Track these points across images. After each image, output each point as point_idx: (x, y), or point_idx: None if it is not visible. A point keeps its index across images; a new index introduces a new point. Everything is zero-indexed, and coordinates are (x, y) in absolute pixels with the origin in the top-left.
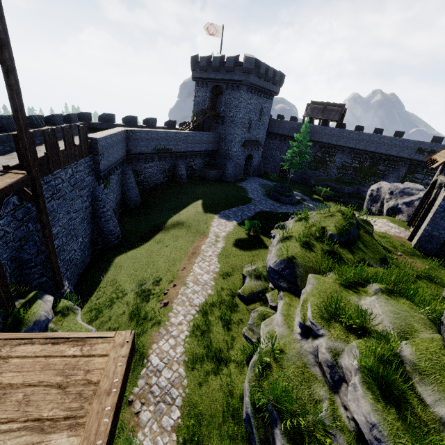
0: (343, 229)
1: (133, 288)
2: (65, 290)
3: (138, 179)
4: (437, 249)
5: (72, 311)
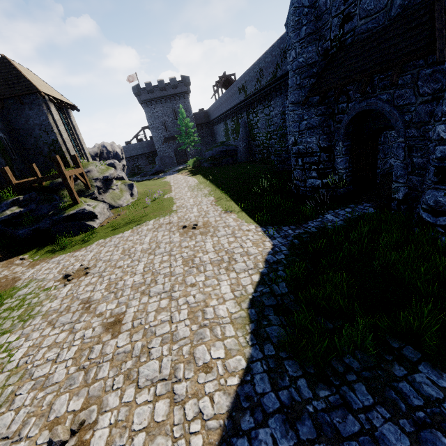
0: None
1: None
2: None
3: None
4: None
5: None
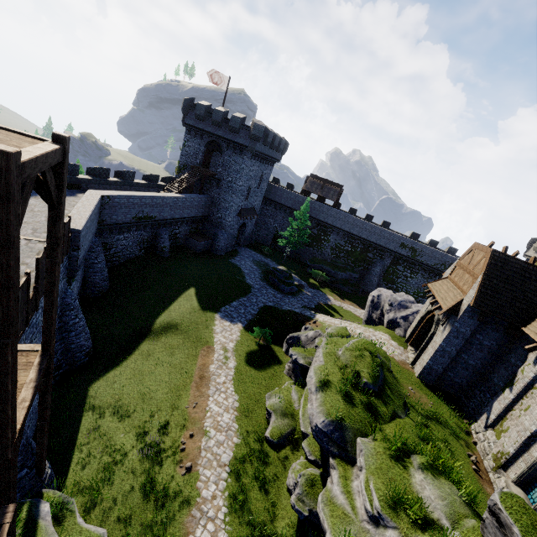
0: (375, 376)
1: (134, 443)
2: (46, 474)
3: (106, 254)
4: (435, 380)
5: (67, 509)
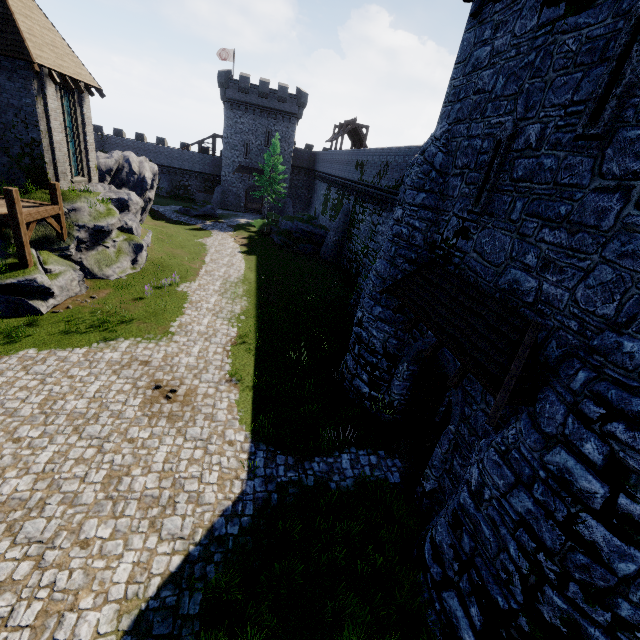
0: None
1: None
2: None
3: None
4: None
5: None
